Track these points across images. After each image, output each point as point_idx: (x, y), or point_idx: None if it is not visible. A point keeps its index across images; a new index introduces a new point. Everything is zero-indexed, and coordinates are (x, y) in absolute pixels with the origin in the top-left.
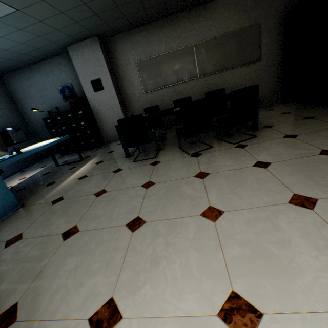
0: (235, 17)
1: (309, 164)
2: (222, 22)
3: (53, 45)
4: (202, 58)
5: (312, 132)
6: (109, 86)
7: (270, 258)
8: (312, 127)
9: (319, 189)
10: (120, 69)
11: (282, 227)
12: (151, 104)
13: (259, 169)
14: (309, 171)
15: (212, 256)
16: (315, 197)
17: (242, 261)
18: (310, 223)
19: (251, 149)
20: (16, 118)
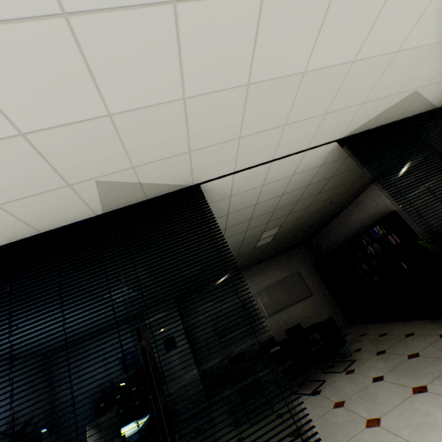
0: (280, 270)
1: (407, 367)
2: (271, 274)
3: (135, 312)
4: (265, 300)
5: (393, 344)
6: (183, 342)
7: (425, 424)
8: (390, 341)
9: (422, 379)
10: (191, 322)
11: (419, 407)
12: (226, 353)
13: (379, 382)
14: (410, 371)
15: (396, 441)
16: (423, 384)
17: (413, 433)
18: (431, 398)
19: (360, 371)
20: (47, 412)
